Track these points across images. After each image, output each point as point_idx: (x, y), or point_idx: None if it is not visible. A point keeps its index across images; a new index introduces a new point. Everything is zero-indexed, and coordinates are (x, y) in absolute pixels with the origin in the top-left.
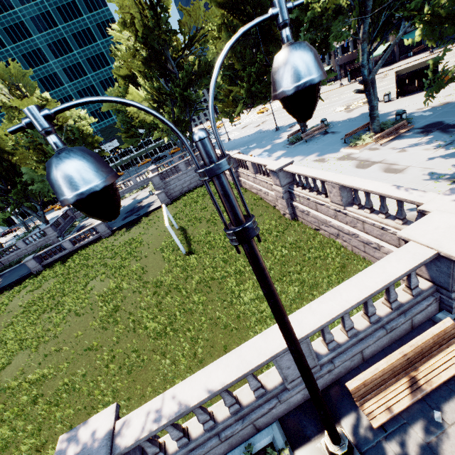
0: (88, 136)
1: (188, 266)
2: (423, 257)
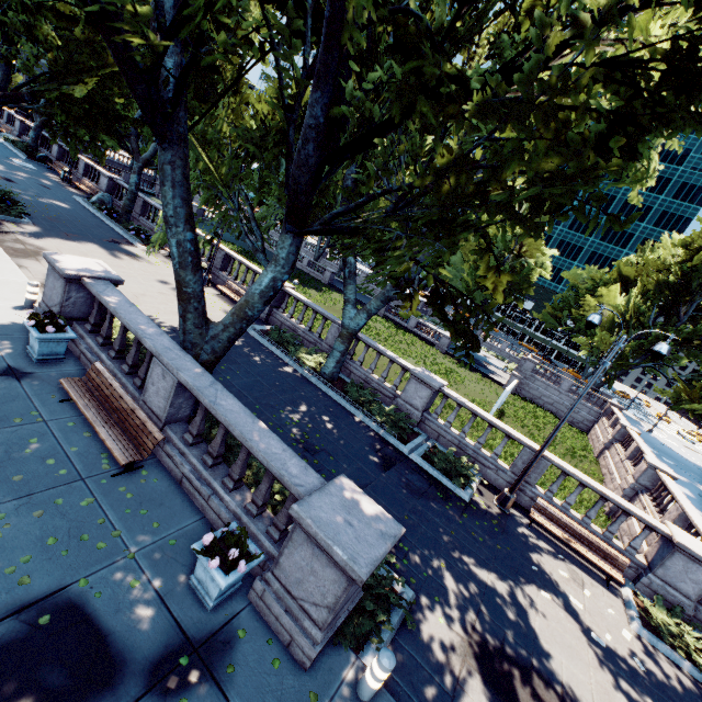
0: (528, 282)
1: (482, 426)
2: (660, 527)
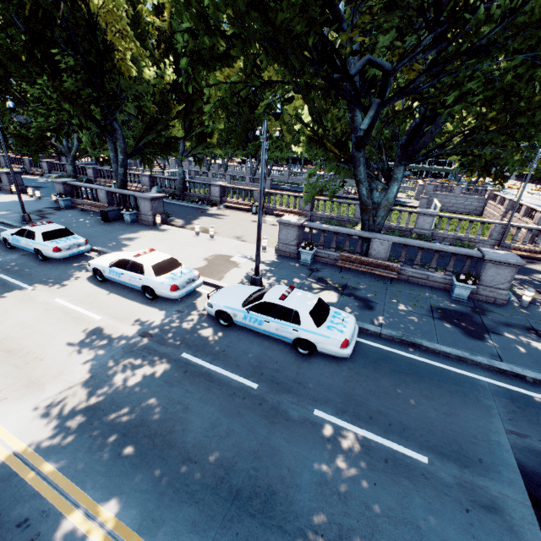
0: None
1: None
2: None
